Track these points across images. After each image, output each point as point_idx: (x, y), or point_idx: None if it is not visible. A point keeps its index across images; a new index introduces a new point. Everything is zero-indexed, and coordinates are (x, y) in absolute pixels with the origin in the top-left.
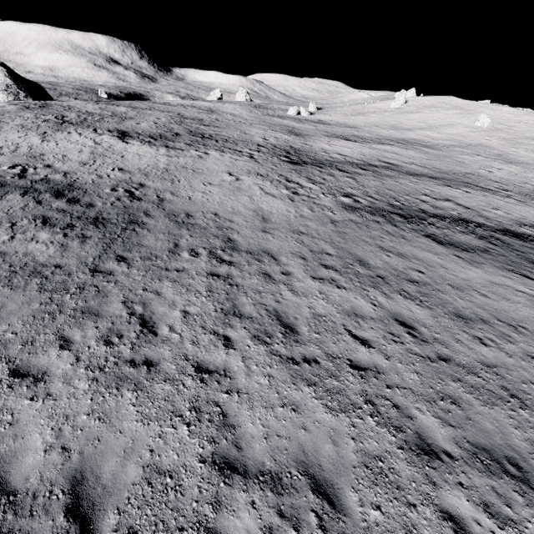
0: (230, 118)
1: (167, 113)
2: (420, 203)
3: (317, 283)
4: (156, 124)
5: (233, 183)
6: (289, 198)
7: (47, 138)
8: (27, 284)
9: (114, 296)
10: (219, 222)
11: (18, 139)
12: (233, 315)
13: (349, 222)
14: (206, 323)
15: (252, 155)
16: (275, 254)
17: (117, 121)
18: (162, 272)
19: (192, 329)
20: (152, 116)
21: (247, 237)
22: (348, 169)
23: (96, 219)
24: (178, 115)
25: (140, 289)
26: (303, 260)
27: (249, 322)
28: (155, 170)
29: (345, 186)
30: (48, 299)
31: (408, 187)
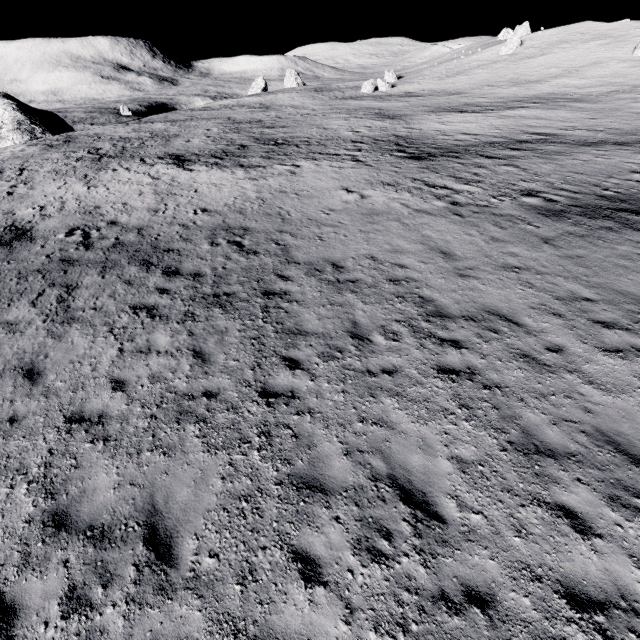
0: (293, 111)
1: (214, 120)
2: (639, 186)
3: (618, 360)
4: (210, 138)
5: (360, 203)
6: (452, 212)
7: (93, 183)
8: (182, 440)
9: (325, 443)
10: (387, 271)
11: (59, 191)
12: (538, 454)
13: (569, 237)
14: (507, 479)
15: (355, 157)
16: (509, 313)
17: (162, 143)
18: (366, 379)
19: (495, 499)
20: (199, 128)
21: (445, 290)
22: (495, 154)
23: (216, 296)
24: (228, 121)
25: (356, 421)
26: (560, 319)
27: (577, 465)
28: (248, 203)
29: (512, 180)
30: (229, 467)
31: (600, 164)
